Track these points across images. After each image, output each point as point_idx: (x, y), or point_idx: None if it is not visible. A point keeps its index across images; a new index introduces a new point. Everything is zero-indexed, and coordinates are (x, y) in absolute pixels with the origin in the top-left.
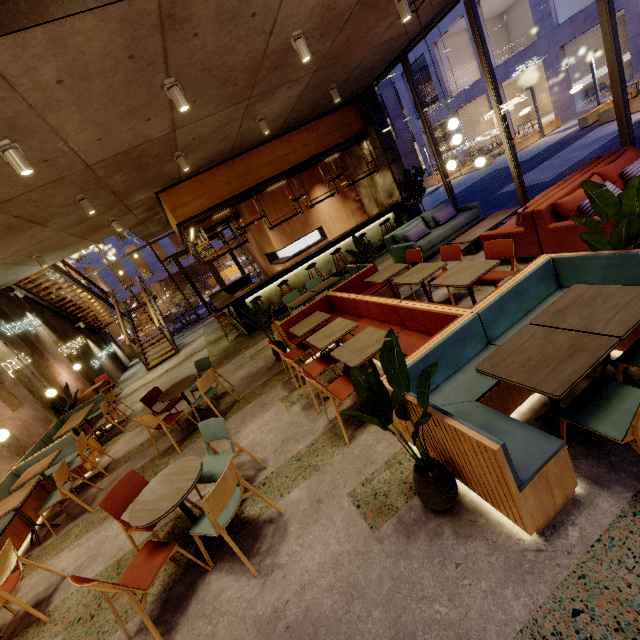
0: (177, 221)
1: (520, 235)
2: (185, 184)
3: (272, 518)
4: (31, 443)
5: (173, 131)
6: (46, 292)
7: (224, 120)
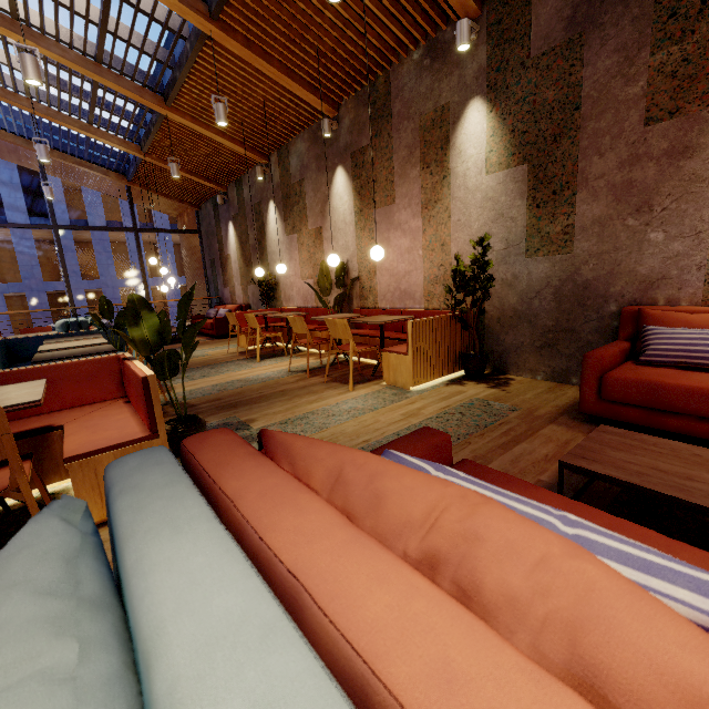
0: None
1: None
2: None
3: None
4: None
5: None
6: None
7: None
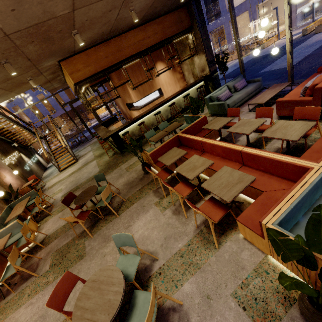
0: (74, 82)
1: (308, 102)
2: (78, 56)
3: (174, 307)
4: None
5: (72, 11)
6: None
7: (109, 6)
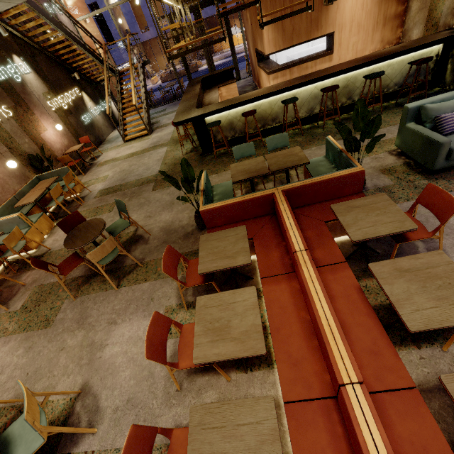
0: None
1: None
2: None
3: None
4: (4, 199)
5: None
6: (34, 33)
7: None
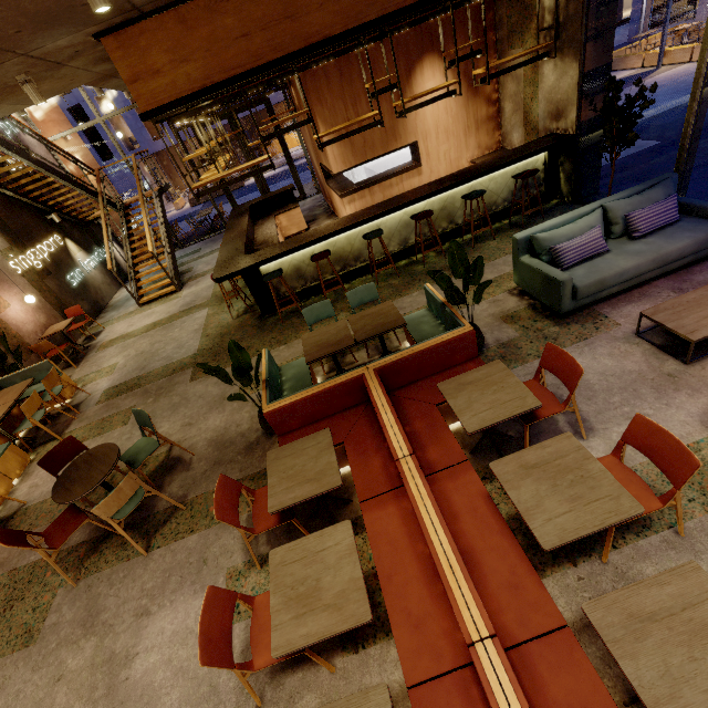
0: (141, 107)
1: None
2: (154, 23)
3: None
4: None
5: None
6: None
7: None
